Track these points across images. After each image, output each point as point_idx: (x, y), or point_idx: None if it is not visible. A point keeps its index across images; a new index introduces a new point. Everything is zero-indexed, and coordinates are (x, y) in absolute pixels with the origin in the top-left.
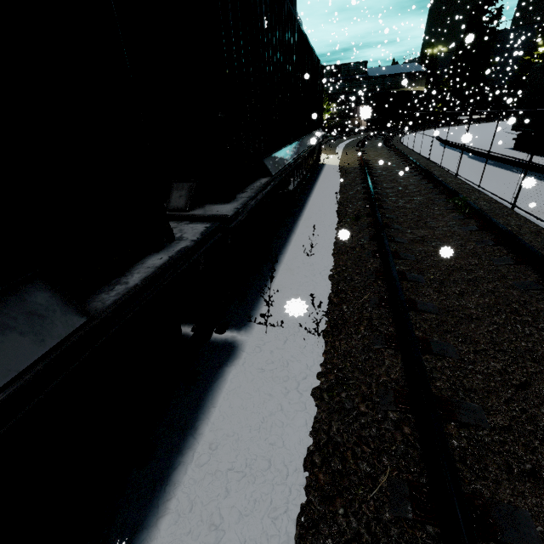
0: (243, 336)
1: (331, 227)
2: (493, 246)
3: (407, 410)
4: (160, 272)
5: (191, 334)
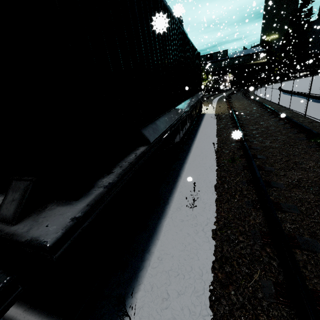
0: None
1: (212, 169)
2: None
3: None
4: None
5: None
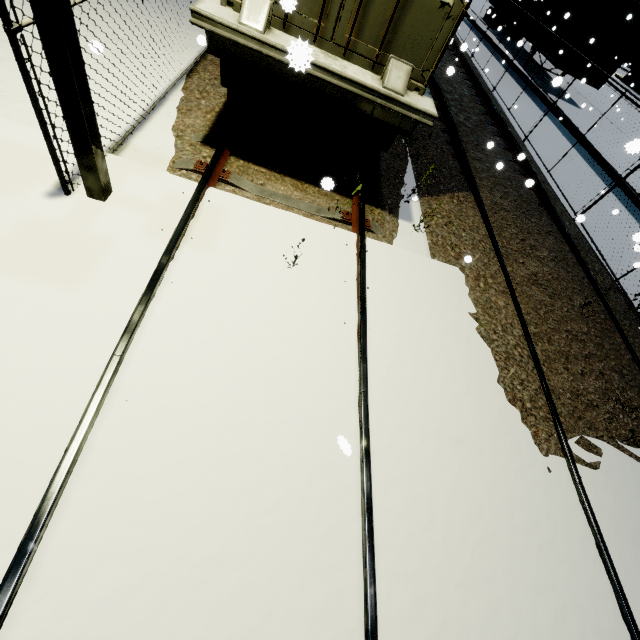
0: None
1: None
2: None
3: None
4: None
5: None
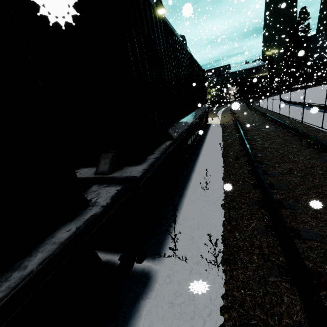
0: (157, 265)
1: (219, 165)
2: None
3: None
4: (61, 249)
5: (118, 263)
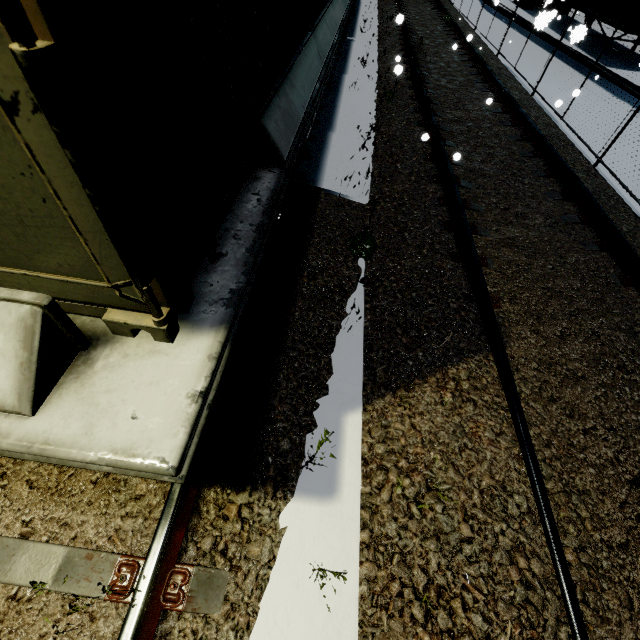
0: (353, 38)
1: (377, 22)
2: (451, 35)
3: (404, 50)
4: None
5: None
